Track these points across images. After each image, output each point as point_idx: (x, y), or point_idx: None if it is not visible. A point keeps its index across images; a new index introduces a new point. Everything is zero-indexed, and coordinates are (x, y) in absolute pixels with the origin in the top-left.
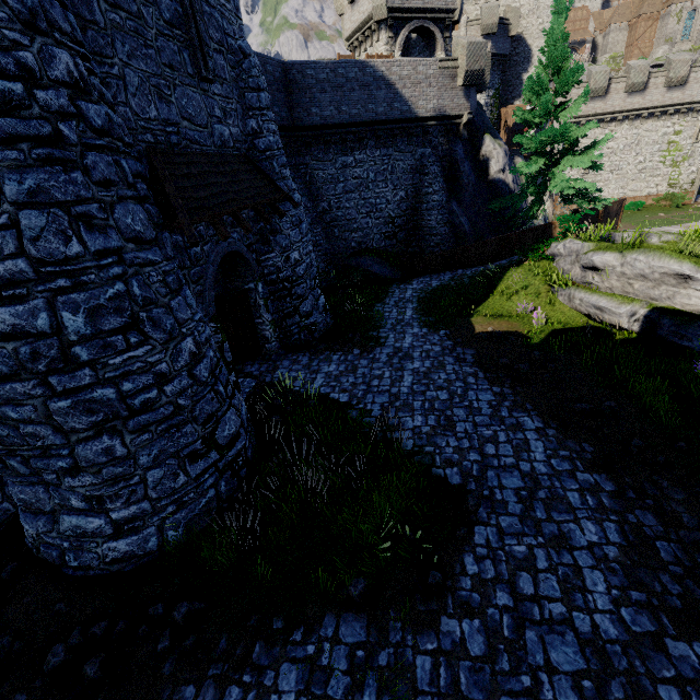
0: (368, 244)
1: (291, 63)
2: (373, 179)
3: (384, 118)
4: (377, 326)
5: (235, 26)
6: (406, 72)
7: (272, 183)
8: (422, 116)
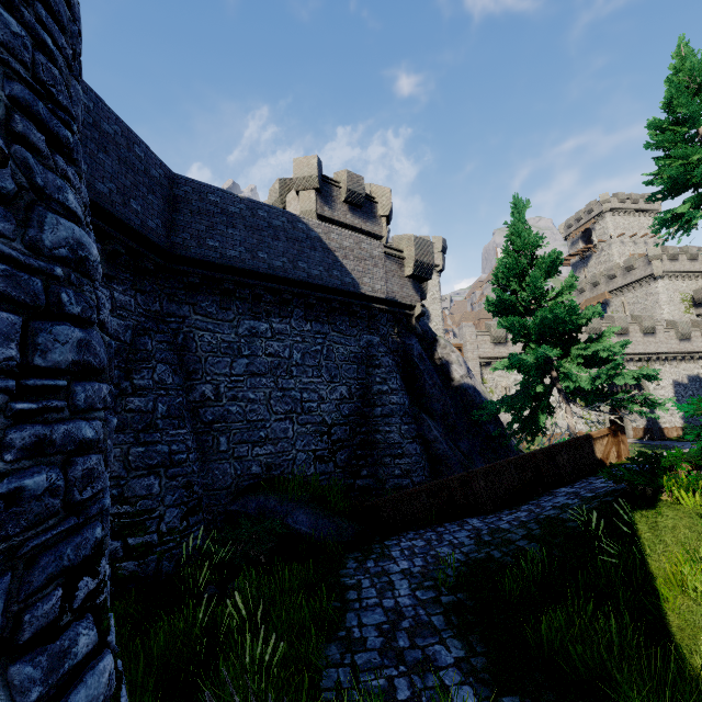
0: (283, 469)
1: (185, 178)
2: (299, 362)
3: (320, 283)
4: None
5: None
6: (347, 244)
7: None
8: (369, 294)
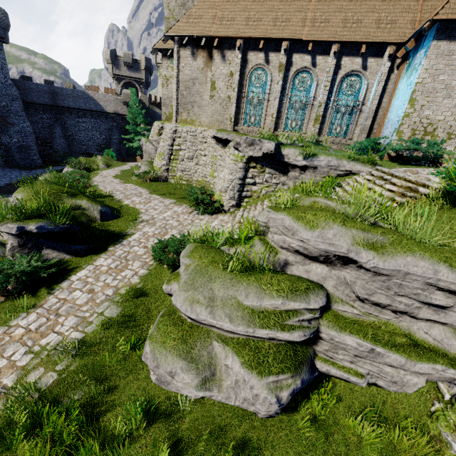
0: (89, 151)
1: (55, 87)
2: (91, 129)
3: (92, 110)
4: (43, 168)
5: (3, 81)
6: (101, 97)
7: (4, 119)
8: (108, 112)
